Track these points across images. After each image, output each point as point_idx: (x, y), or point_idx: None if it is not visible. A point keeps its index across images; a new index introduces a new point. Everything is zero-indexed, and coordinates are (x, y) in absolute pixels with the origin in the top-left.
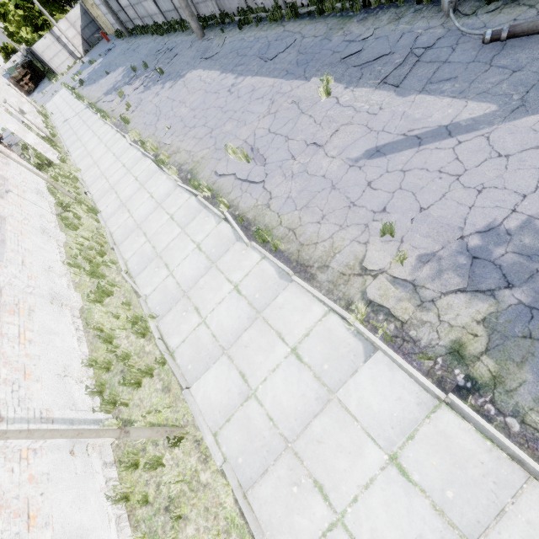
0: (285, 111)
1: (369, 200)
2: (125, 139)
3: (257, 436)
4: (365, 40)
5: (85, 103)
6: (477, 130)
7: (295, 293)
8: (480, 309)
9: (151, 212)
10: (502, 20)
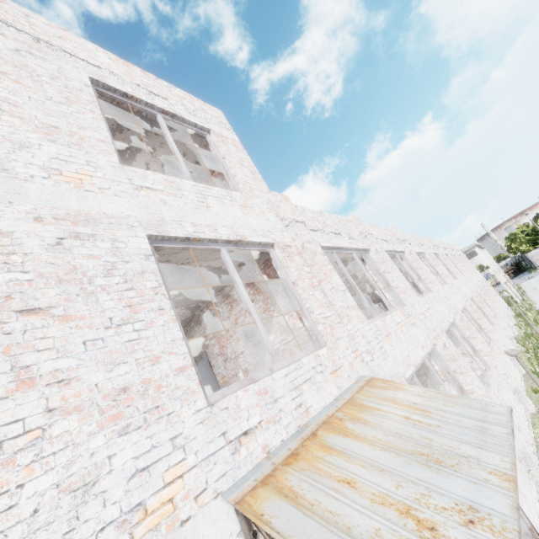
0: None
1: None
2: None
3: None
4: None
5: None
6: None
7: None
8: None
9: None
10: None
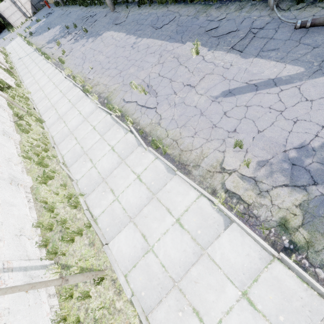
0: (169, 62)
1: (225, 123)
2: (62, 73)
3: (154, 277)
4: (220, 20)
5: (33, 47)
6: (292, 83)
7: (178, 182)
8: (297, 198)
9: (80, 124)
10: (306, 15)
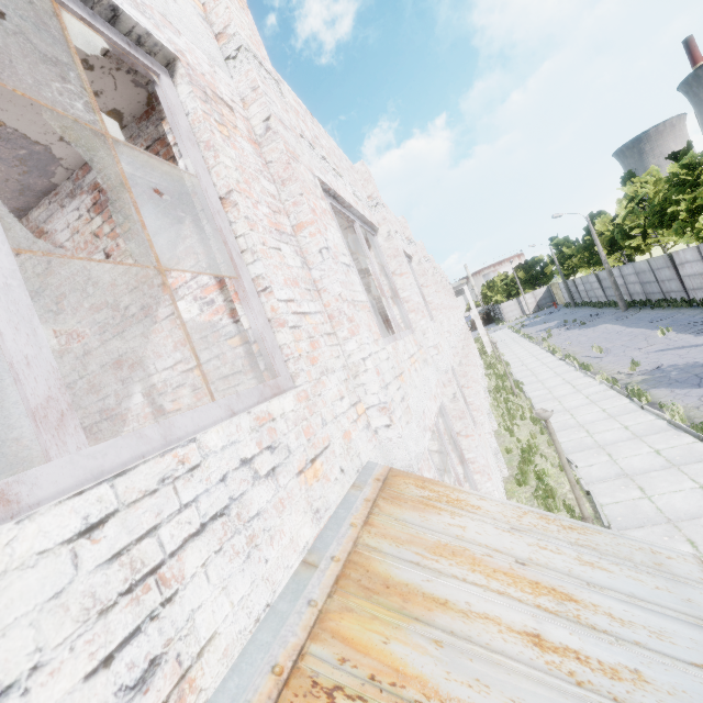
0: (637, 339)
1: (640, 361)
2: (539, 347)
3: (546, 398)
4: None
5: (520, 334)
6: None
7: (586, 378)
8: (645, 377)
9: (538, 366)
10: None
